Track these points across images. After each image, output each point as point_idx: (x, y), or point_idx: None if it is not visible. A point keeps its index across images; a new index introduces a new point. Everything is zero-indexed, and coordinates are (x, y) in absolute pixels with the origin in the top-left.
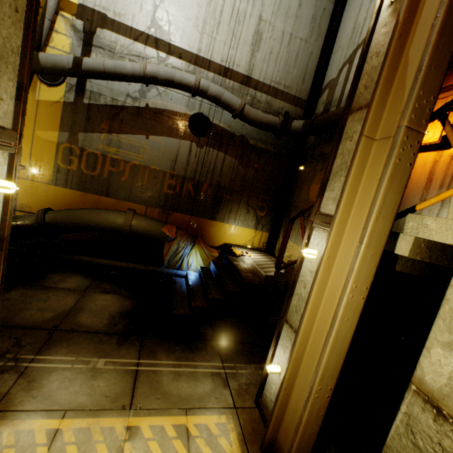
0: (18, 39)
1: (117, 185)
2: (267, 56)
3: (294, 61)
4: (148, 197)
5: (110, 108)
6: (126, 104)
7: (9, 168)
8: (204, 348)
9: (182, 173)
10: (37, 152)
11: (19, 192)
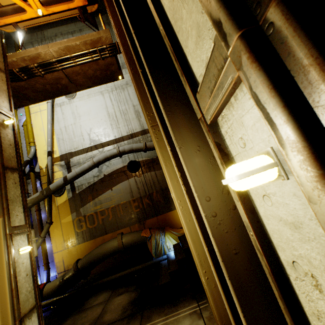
0: (19, 191)
1: (109, 224)
2: None
3: None
4: (128, 220)
5: (89, 188)
6: (95, 181)
7: (28, 241)
8: (184, 299)
9: (138, 195)
10: (65, 231)
11: (64, 259)
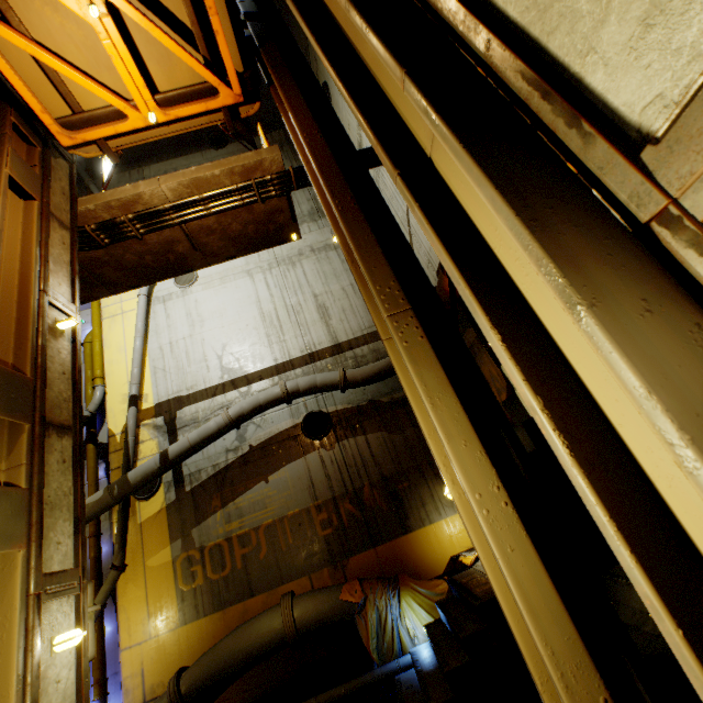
0: (69, 481)
1: (259, 568)
2: (342, 315)
3: None
4: (304, 558)
5: (214, 478)
6: (229, 461)
7: (77, 614)
8: None
9: (328, 494)
10: (153, 589)
11: (145, 667)
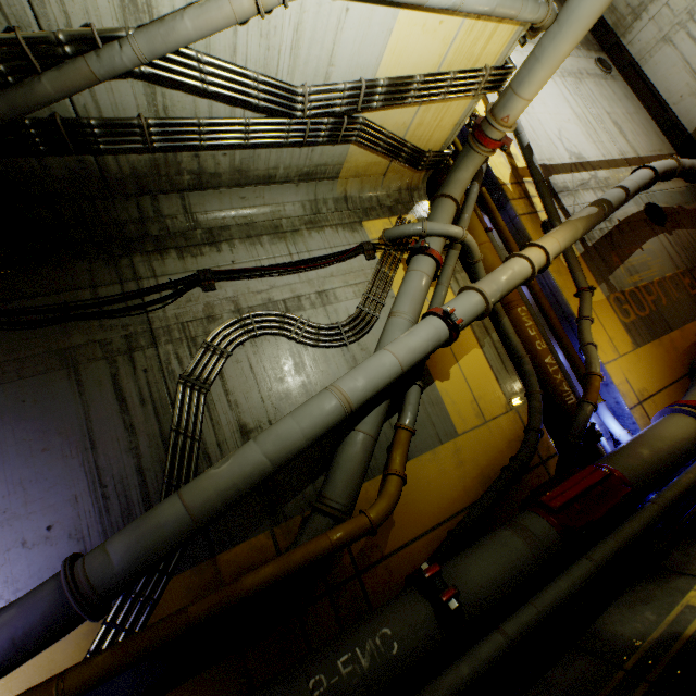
0: None
1: (665, 312)
2: (632, 136)
3: (645, 130)
4: (689, 308)
5: (604, 240)
6: (608, 229)
7: None
8: None
9: (682, 267)
10: (602, 320)
11: (626, 378)
